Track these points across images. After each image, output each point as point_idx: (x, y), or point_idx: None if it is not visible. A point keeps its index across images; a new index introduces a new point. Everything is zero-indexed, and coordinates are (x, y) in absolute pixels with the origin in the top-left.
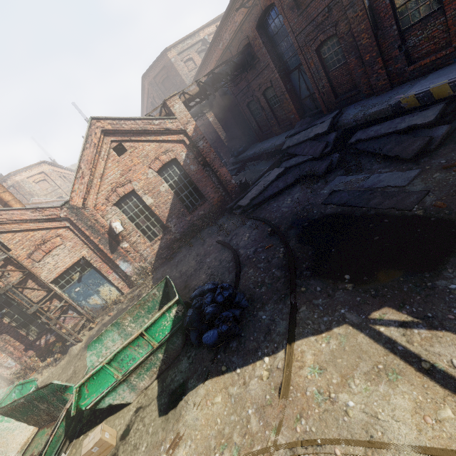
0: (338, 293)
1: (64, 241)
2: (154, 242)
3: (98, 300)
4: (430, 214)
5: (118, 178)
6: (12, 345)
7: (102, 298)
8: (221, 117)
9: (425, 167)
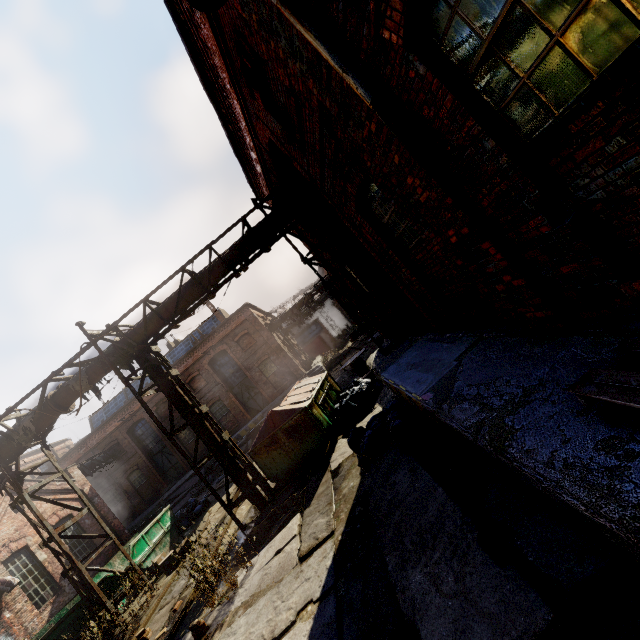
0: None
1: None
2: (44, 607)
3: None
4: None
5: (12, 533)
6: None
7: None
8: None
9: None
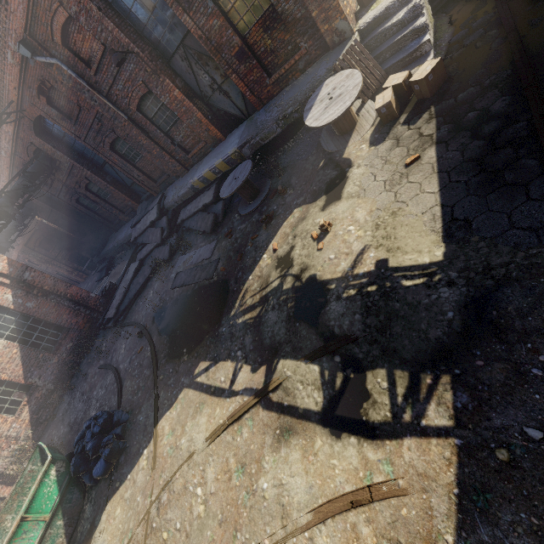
0: (181, 367)
1: None
2: (19, 412)
3: None
4: (220, 278)
5: None
6: None
7: None
8: (55, 219)
9: (219, 237)
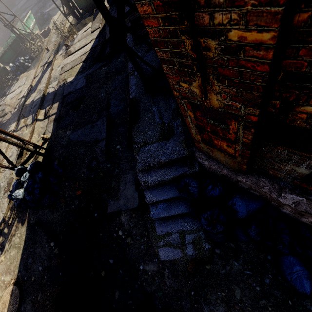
0: None
1: None
2: None
3: None
4: None
5: None
6: None
7: None
8: None
9: None
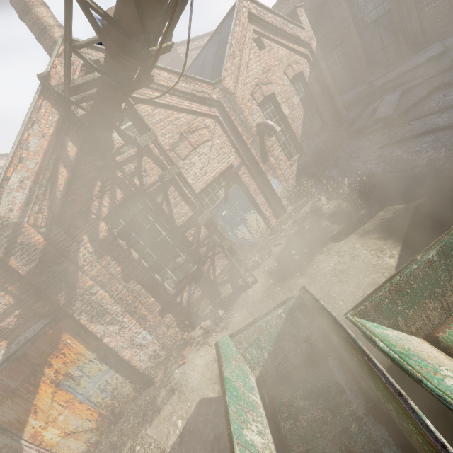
0: None
1: (212, 136)
2: (293, 162)
3: (245, 233)
4: None
5: (260, 75)
6: (142, 303)
7: (249, 230)
8: None
9: None
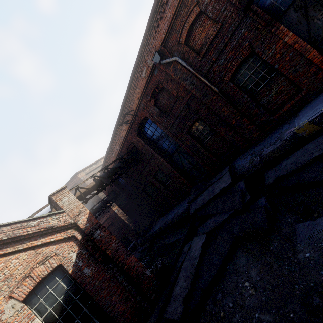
0: None
1: None
2: None
3: None
4: None
5: None
6: None
7: None
8: (123, 205)
9: None
